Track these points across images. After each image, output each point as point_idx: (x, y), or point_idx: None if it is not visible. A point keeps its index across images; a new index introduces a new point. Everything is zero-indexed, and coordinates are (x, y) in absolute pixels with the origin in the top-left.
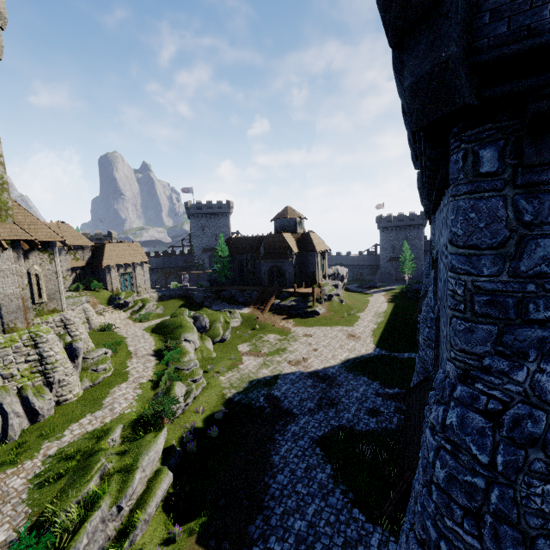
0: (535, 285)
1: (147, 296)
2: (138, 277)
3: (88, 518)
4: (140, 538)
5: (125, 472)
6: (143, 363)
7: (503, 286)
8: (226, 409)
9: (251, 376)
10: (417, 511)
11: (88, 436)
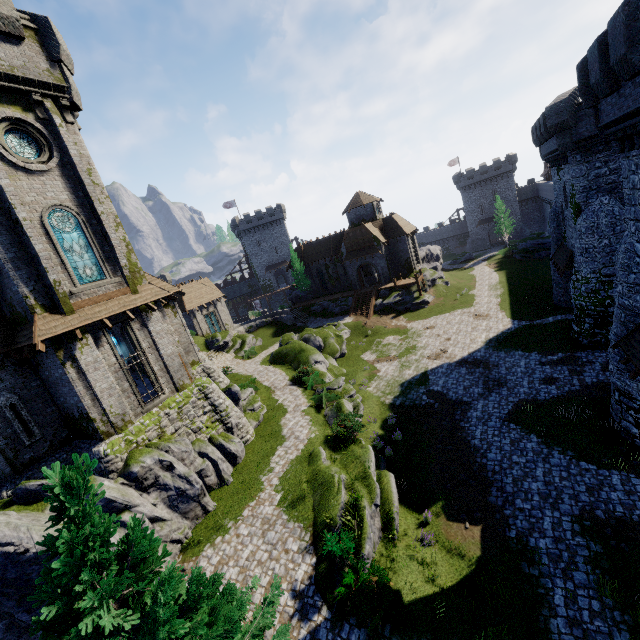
0: None
1: (236, 333)
2: (222, 314)
3: (362, 516)
4: (399, 527)
5: (362, 479)
6: (289, 393)
7: None
8: (394, 415)
9: (398, 380)
10: None
11: (296, 462)
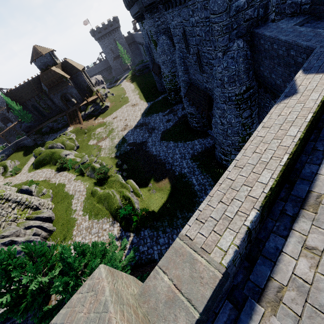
0: (233, 19)
1: None
2: None
3: (129, 197)
4: (143, 194)
5: (121, 186)
6: (60, 176)
7: (228, 22)
8: (119, 160)
9: (113, 146)
10: (221, 97)
11: (86, 200)
